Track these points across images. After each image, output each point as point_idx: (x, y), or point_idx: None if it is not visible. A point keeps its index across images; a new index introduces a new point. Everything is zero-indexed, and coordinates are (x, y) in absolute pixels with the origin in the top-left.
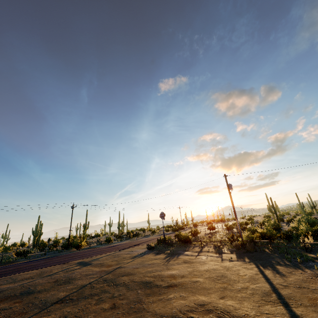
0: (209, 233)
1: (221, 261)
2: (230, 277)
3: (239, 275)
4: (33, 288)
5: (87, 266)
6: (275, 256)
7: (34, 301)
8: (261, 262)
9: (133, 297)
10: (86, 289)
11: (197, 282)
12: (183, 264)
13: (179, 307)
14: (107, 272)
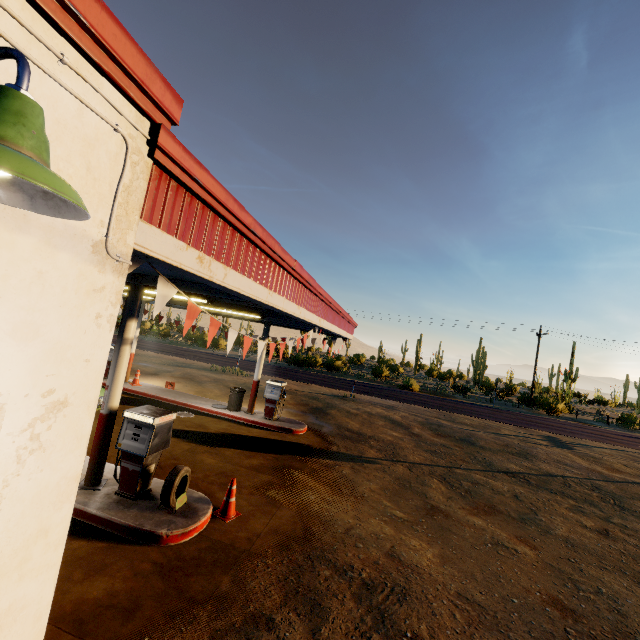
0: None
1: None
2: None
3: None
4: (474, 439)
5: (563, 449)
6: None
7: (476, 455)
8: None
9: None
10: (554, 481)
11: None
12: None
13: None
14: (604, 477)
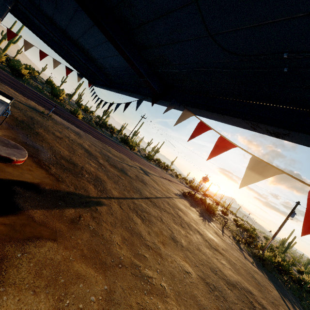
0: (222, 216)
1: (244, 257)
2: (260, 283)
3: (266, 287)
4: (126, 170)
5: (148, 176)
6: (288, 292)
7: (133, 184)
8: (279, 288)
9: (196, 239)
10: (160, 201)
11: (236, 265)
12: (215, 234)
13: (234, 279)
14: (165, 195)
